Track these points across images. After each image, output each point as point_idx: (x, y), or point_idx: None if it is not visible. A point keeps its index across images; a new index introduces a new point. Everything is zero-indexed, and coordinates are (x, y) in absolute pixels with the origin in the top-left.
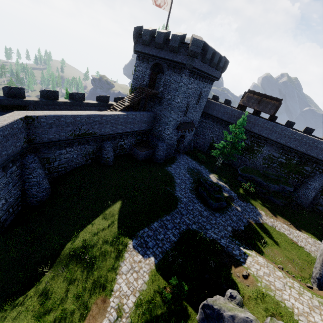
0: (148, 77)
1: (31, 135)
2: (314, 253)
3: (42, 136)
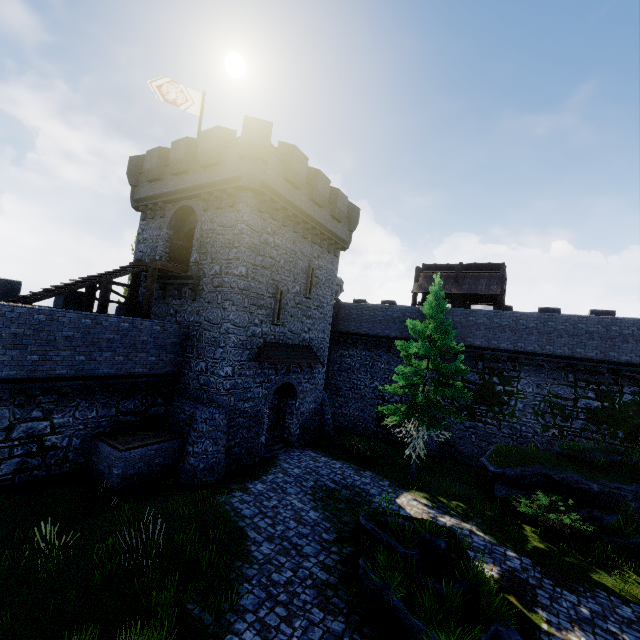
0: (166, 246)
1: None
2: None
3: None
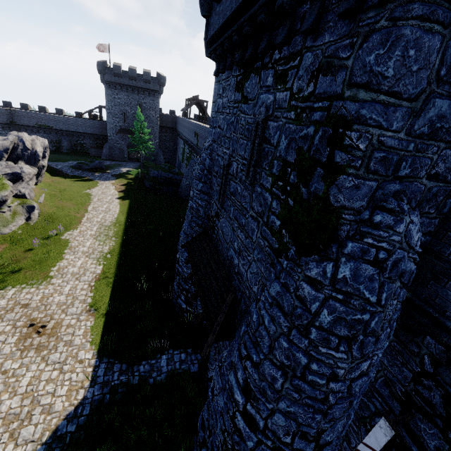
0: None
1: (14, 119)
2: (90, 192)
3: (19, 121)
